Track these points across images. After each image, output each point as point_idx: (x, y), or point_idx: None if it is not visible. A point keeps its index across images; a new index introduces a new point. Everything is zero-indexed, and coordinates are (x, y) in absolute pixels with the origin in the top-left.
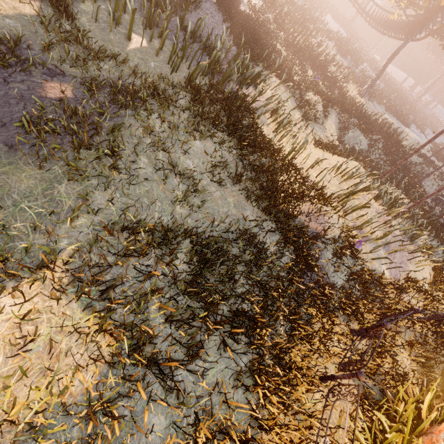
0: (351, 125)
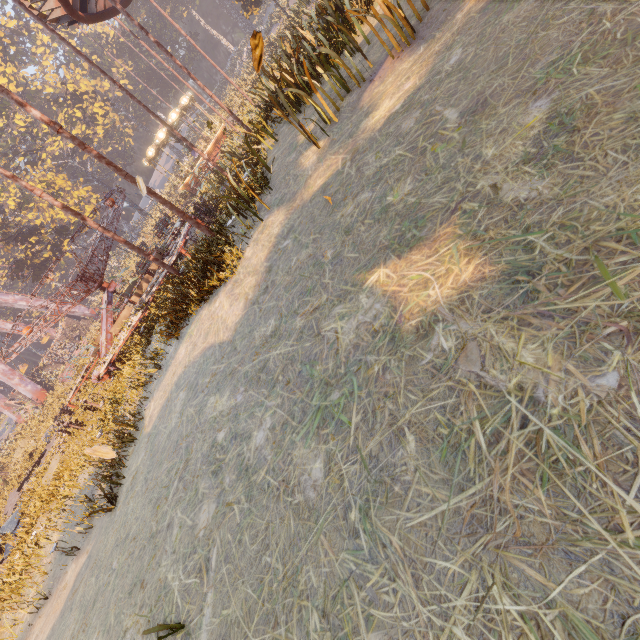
0: None
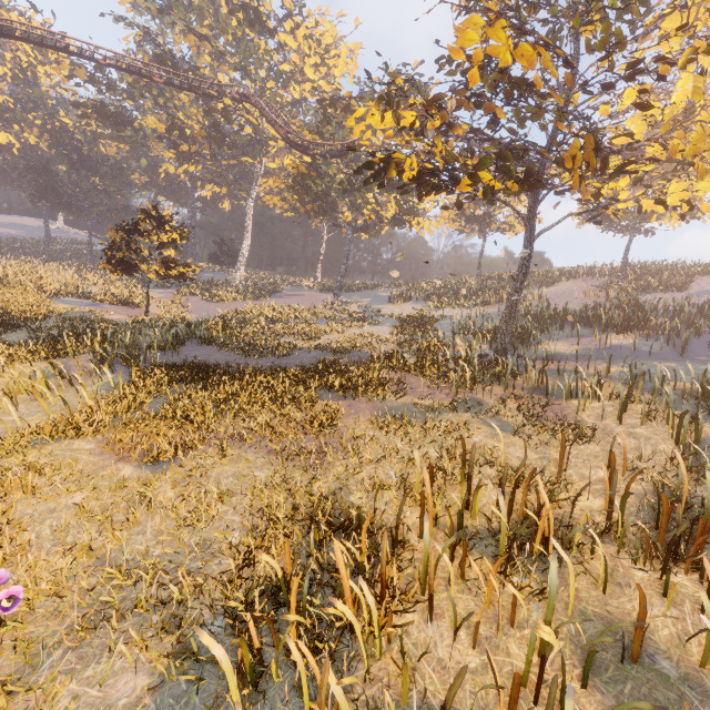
0: None
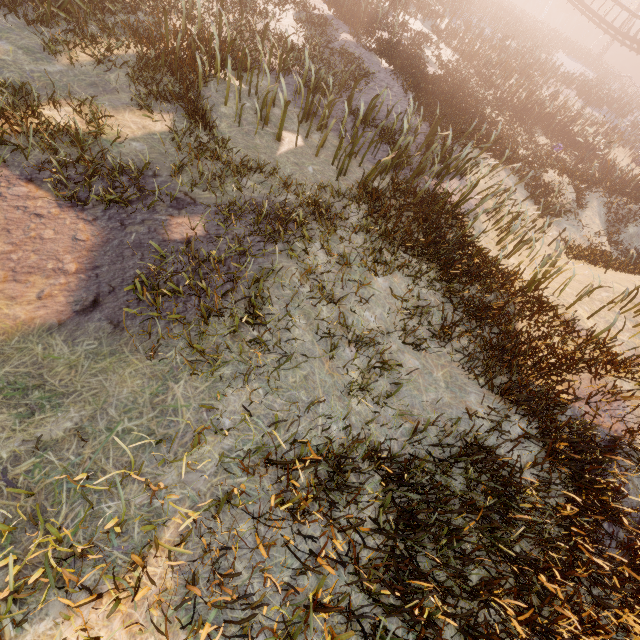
0: (631, 215)
